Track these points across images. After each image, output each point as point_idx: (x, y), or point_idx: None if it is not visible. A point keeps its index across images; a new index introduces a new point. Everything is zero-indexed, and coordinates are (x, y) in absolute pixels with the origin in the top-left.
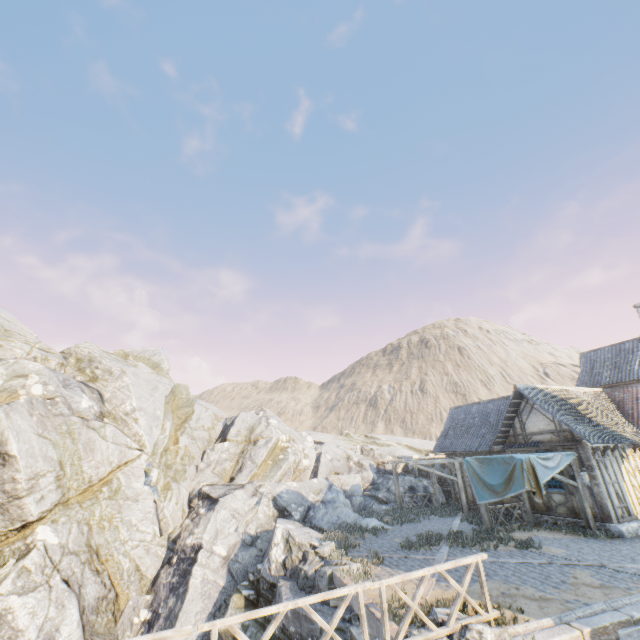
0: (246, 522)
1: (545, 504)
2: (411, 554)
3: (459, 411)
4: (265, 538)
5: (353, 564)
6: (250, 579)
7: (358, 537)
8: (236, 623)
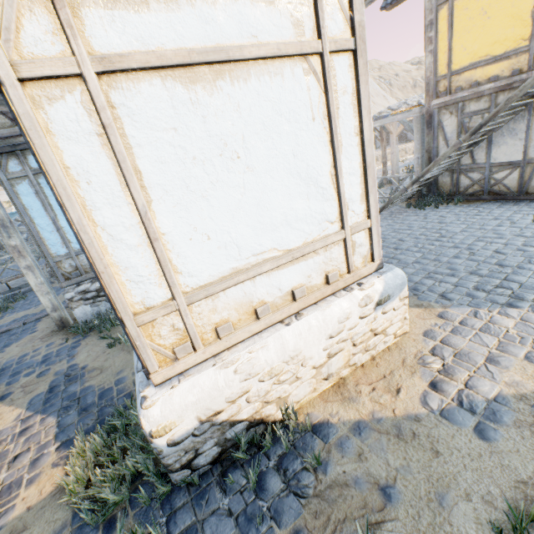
0: None
1: None
2: None
3: None
4: None
5: None
6: None
7: None
8: None
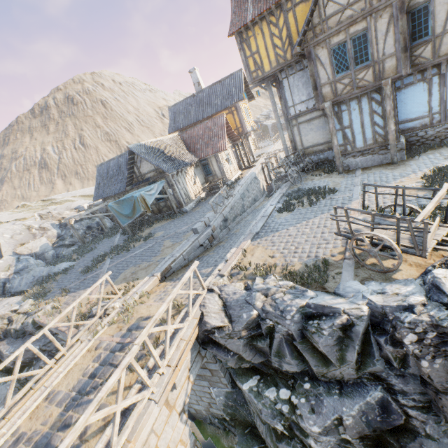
0: None
1: (158, 209)
2: (89, 275)
3: (103, 167)
4: None
5: (47, 306)
6: None
7: (54, 282)
8: None
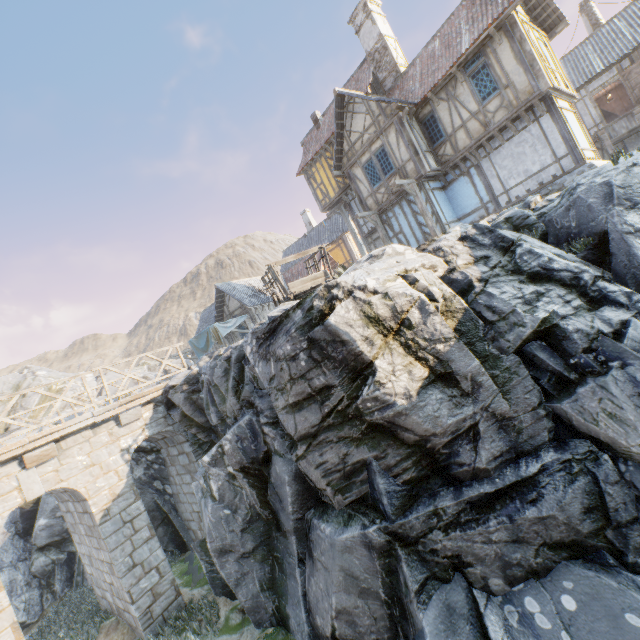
0: None
1: None
2: None
3: (206, 313)
4: None
5: None
6: None
7: None
8: None
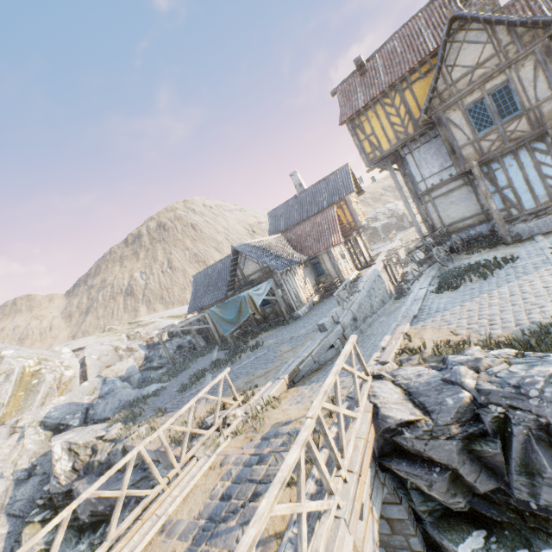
0: (13, 463)
1: (263, 317)
2: (187, 393)
3: (200, 276)
4: (45, 461)
5: (141, 428)
6: (40, 504)
7: (143, 405)
8: (38, 548)
